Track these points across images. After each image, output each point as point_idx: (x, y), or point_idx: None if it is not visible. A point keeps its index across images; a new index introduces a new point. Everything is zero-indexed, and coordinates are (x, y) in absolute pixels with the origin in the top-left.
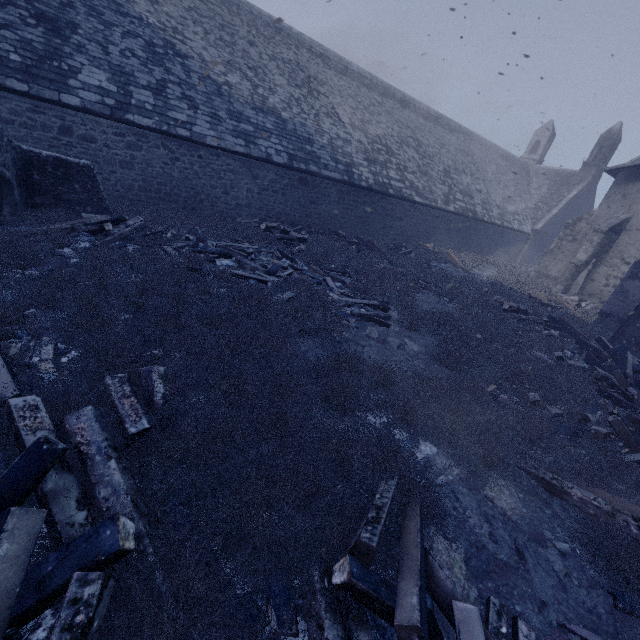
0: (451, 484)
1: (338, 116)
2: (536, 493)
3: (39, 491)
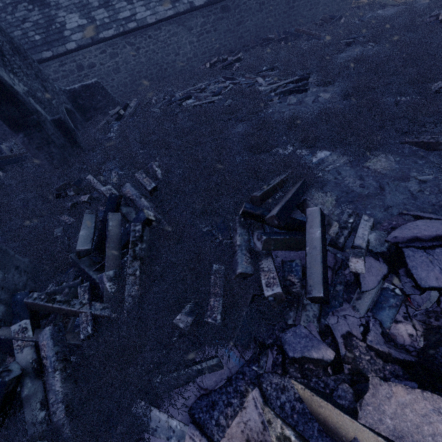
0: (337, 168)
1: None
2: (415, 154)
3: (122, 214)
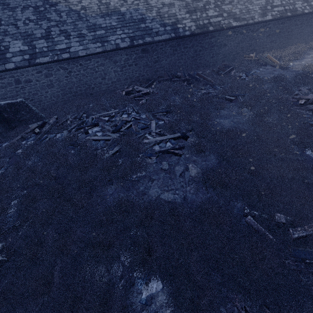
0: None
1: None
2: None
3: None
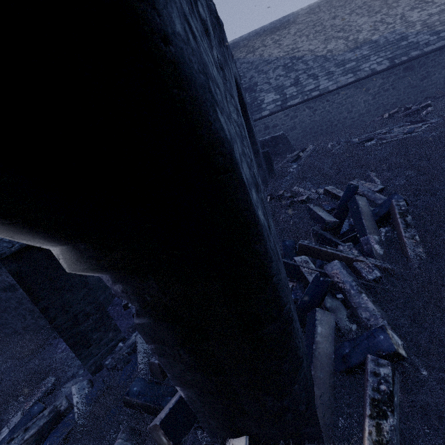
0: None
1: (423, 1)
2: None
3: None
